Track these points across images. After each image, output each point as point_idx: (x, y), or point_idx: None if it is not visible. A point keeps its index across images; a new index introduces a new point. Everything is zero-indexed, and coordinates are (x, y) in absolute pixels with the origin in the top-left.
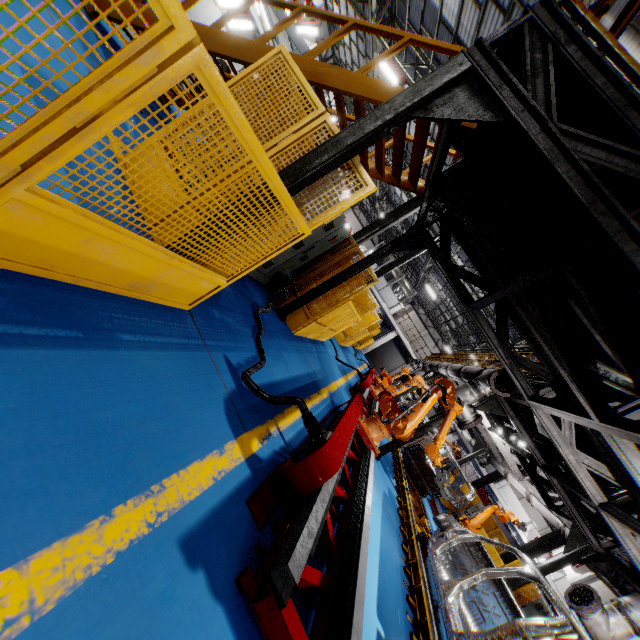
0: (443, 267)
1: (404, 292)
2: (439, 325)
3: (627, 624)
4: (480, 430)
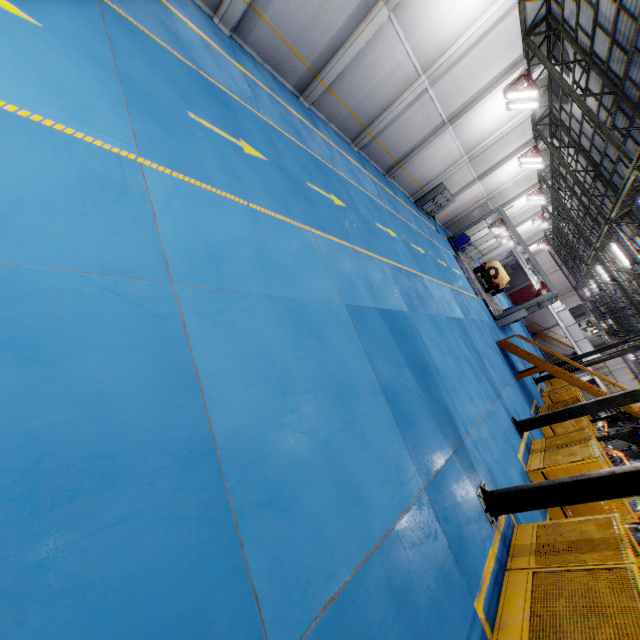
0: None
1: (601, 335)
2: (638, 363)
3: None
4: None
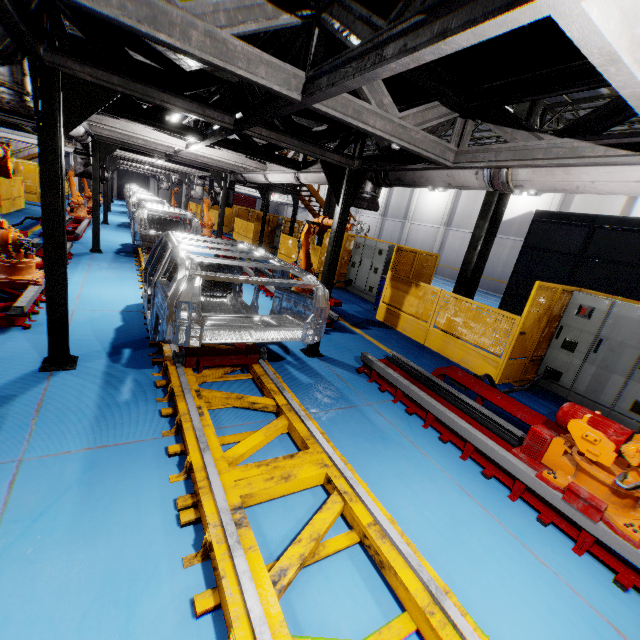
0: (10, 127)
1: None
2: None
3: (199, 187)
4: (153, 170)
